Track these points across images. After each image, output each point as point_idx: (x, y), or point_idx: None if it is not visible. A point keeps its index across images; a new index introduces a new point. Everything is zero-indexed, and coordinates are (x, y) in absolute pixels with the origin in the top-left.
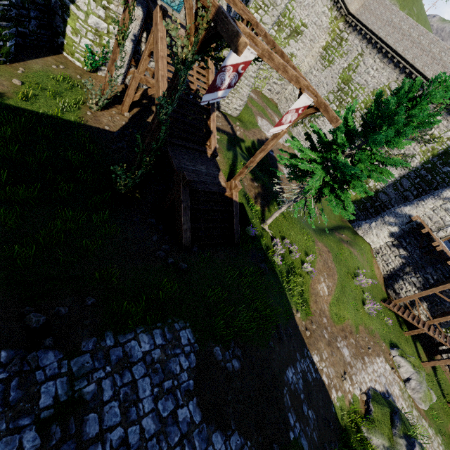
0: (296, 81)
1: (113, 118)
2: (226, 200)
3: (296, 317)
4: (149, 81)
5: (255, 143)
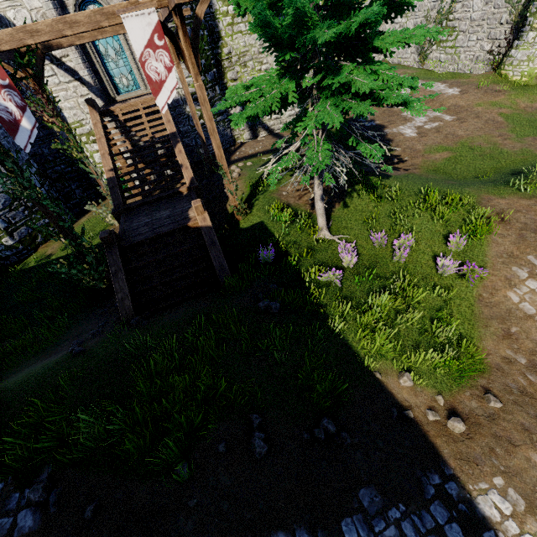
0: (106, 17)
1: None
2: (191, 233)
3: (397, 388)
4: None
5: (332, 131)
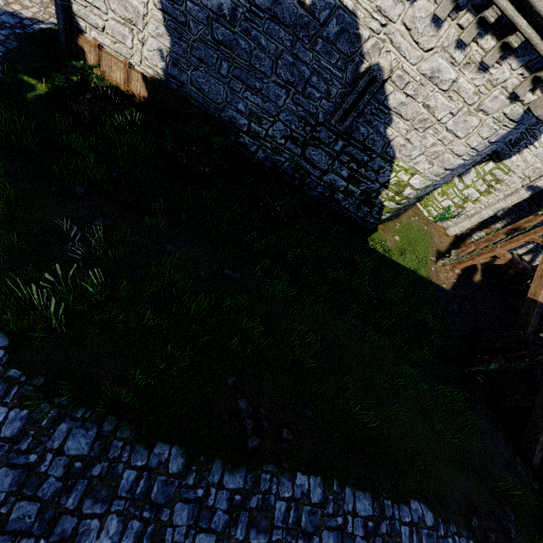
0: None
1: (447, 274)
2: None
3: None
4: (505, 255)
5: None
